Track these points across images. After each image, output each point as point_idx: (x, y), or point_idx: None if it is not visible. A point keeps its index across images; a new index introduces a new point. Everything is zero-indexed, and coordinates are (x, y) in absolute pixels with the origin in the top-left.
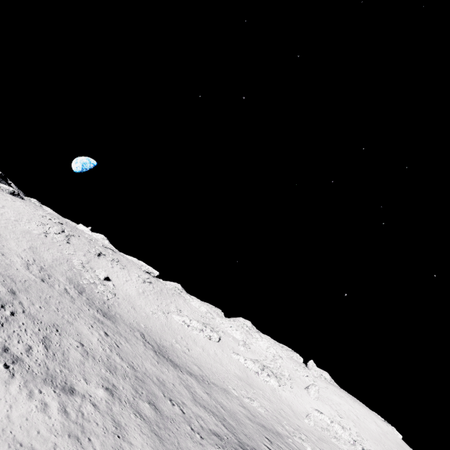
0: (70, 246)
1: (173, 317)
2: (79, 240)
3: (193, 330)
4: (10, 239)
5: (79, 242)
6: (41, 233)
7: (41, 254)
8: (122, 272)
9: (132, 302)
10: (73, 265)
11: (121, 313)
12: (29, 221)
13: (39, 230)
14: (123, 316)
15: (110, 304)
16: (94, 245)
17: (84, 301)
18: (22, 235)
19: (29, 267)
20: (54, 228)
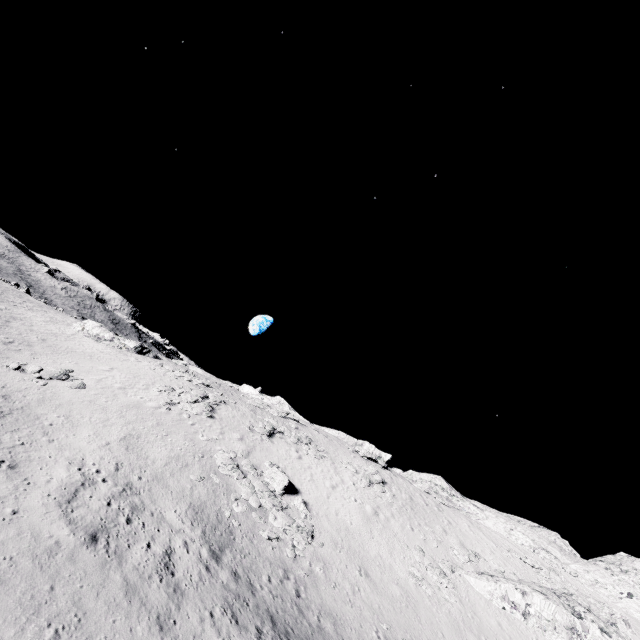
0: (214, 423)
1: (469, 583)
2: (235, 409)
3: (546, 632)
4: (85, 424)
5: (234, 413)
6: (162, 404)
7: (146, 448)
8: (321, 466)
9: (357, 551)
10: (213, 465)
11: (335, 605)
12: (147, 386)
13: (159, 400)
14: (343, 622)
15: (302, 576)
16: (262, 416)
17: (216, 597)
18: (121, 412)
19: (81, 493)
20: (190, 393)
